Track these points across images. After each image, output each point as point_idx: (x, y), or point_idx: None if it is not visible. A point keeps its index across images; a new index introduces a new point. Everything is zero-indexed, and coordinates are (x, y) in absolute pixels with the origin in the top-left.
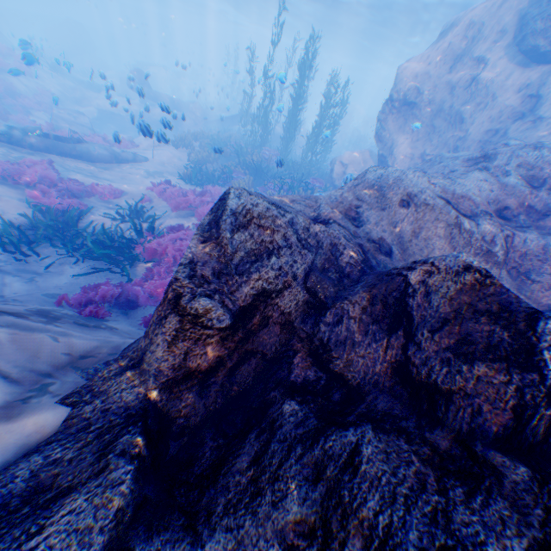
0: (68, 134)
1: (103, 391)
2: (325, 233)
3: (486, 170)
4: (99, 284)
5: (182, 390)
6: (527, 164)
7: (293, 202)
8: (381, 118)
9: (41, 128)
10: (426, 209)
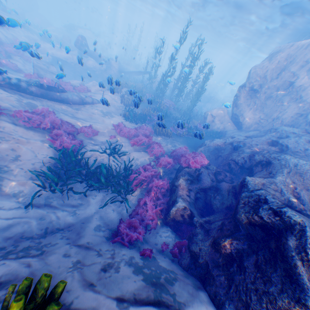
0: (49, 82)
1: None
2: None
3: None
4: (130, 222)
5: None
6: None
7: (263, 185)
8: (238, 95)
9: (40, 82)
10: None
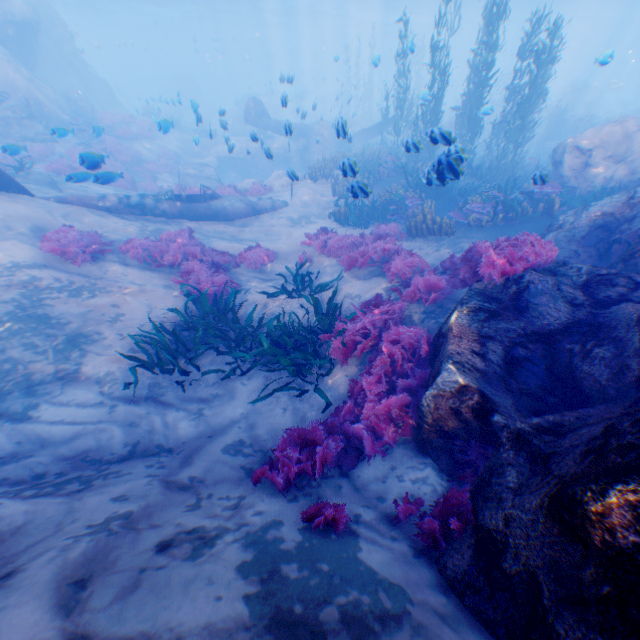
0: (197, 192)
1: None
2: None
3: None
4: (303, 432)
5: None
6: None
7: None
8: None
9: (173, 191)
10: None
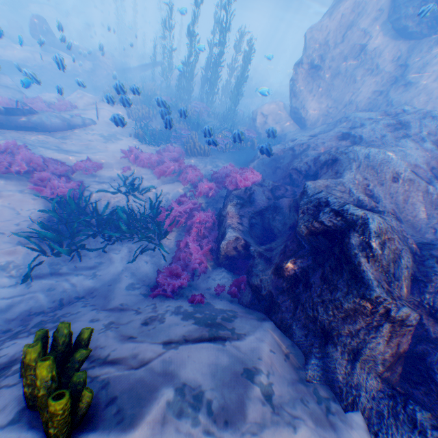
0: (6, 102)
1: (357, 384)
2: (396, 225)
3: (408, 137)
4: (170, 270)
5: (396, 367)
6: (432, 131)
7: (328, 188)
8: (294, 77)
9: None
10: (409, 183)
